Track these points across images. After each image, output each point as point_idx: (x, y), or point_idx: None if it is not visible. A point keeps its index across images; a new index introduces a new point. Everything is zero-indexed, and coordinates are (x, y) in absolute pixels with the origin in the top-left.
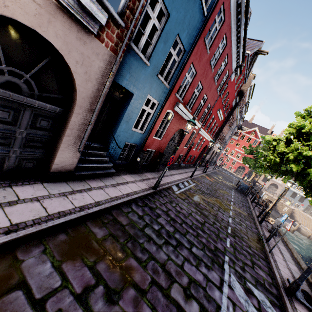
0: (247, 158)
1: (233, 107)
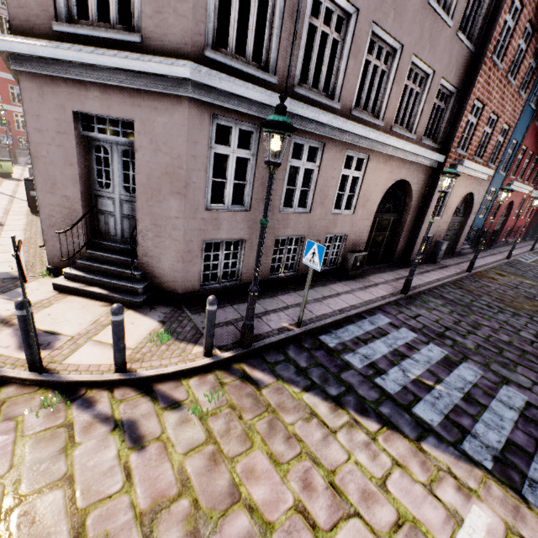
0: None
1: None
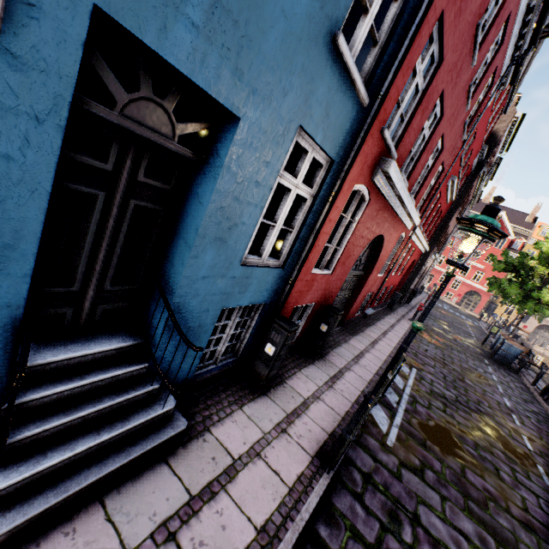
0: (504, 281)
1: (473, 172)
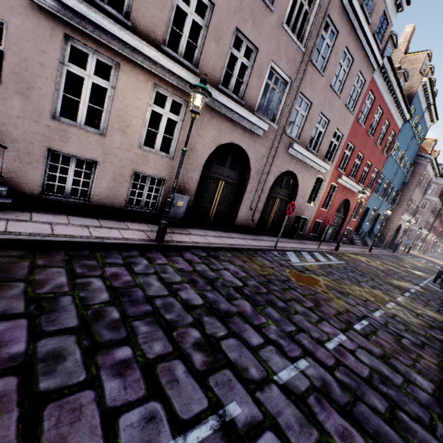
0: None
1: None
